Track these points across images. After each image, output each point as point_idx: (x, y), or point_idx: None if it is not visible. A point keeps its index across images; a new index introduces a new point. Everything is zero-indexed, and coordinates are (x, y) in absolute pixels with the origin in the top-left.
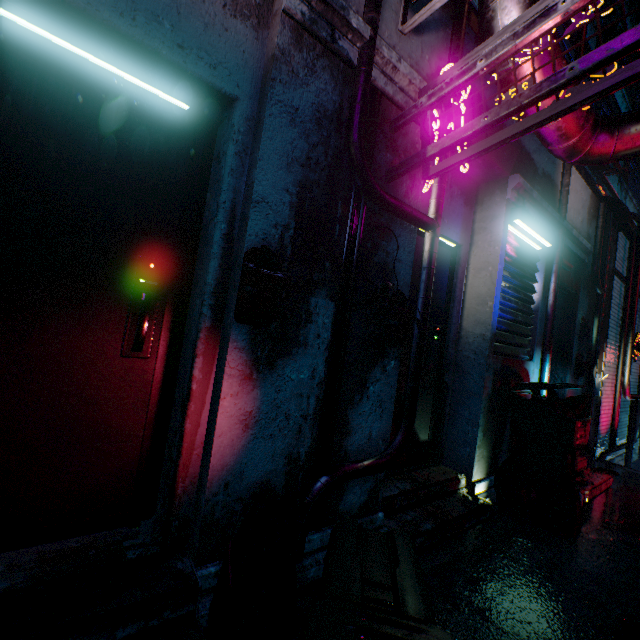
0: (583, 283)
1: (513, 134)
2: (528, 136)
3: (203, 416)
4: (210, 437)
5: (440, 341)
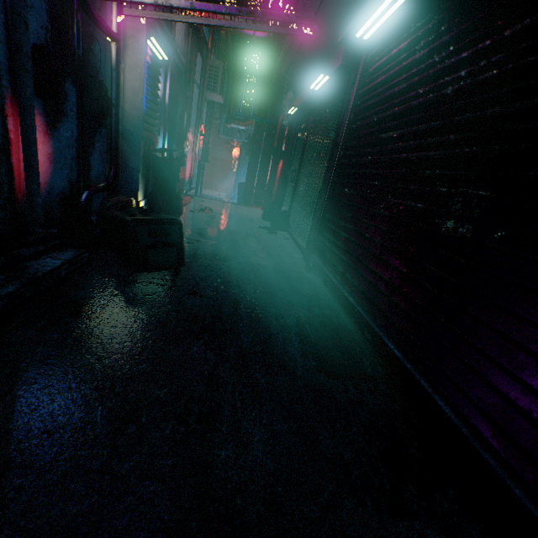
0: (181, 87)
1: (169, 20)
2: None
3: (21, 156)
4: (33, 167)
5: None
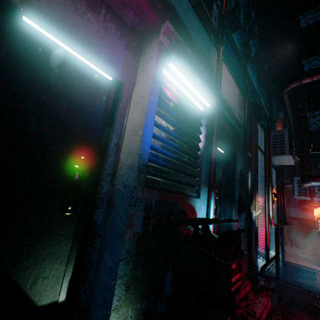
0: (239, 146)
1: None
2: (183, 12)
3: None
4: None
5: (89, 172)
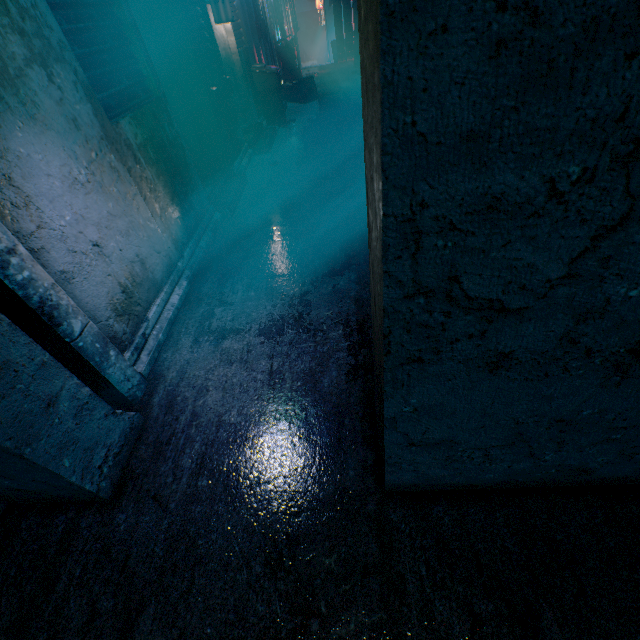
0: None
1: None
2: None
3: None
4: None
5: None
